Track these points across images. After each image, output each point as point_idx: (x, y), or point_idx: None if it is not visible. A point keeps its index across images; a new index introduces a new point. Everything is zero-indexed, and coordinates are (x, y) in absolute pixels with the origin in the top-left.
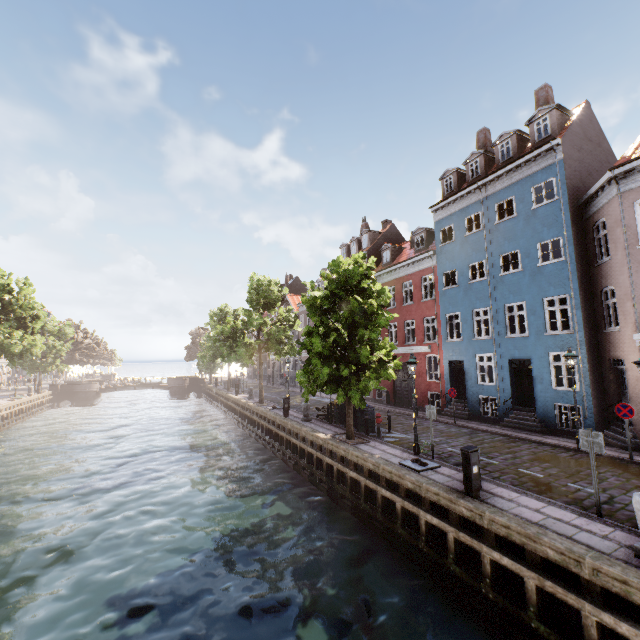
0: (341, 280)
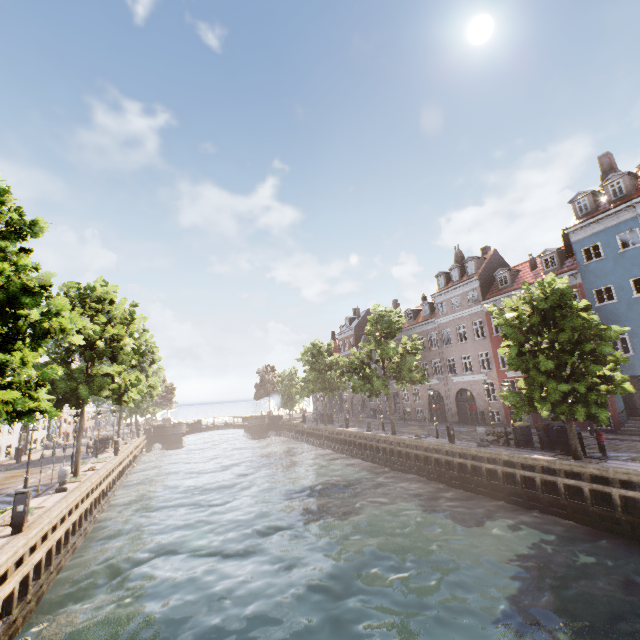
0: (552, 299)
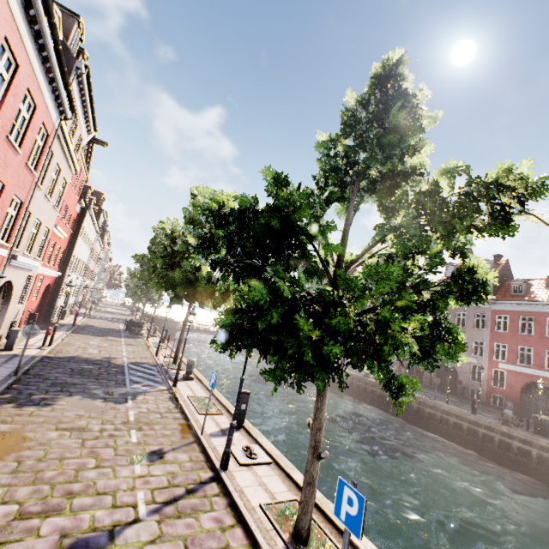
0: None
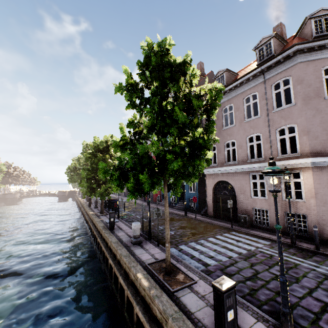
0: (96, 146)
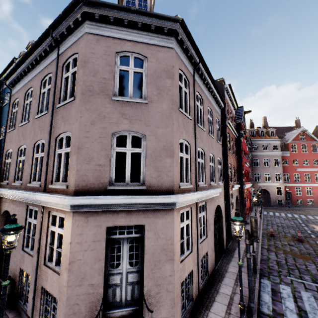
0: None
